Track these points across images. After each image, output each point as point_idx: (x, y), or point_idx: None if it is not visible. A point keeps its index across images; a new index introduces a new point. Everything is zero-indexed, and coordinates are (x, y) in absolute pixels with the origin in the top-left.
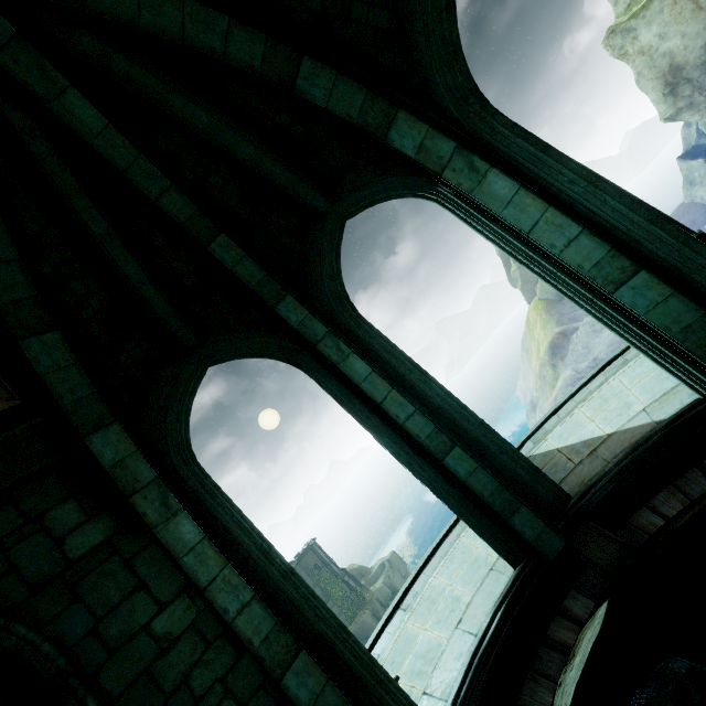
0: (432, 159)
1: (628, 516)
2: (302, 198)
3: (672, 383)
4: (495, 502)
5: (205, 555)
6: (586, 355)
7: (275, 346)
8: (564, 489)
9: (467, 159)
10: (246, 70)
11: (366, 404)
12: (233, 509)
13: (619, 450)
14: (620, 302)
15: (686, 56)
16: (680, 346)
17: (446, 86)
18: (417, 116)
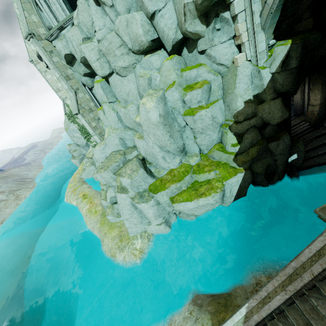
0: None
1: None
2: None
3: None
4: None
5: None
6: None
7: None
8: None
9: None
10: None
11: None
12: None
13: None
14: None
15: None
16: None
17: None
18: None
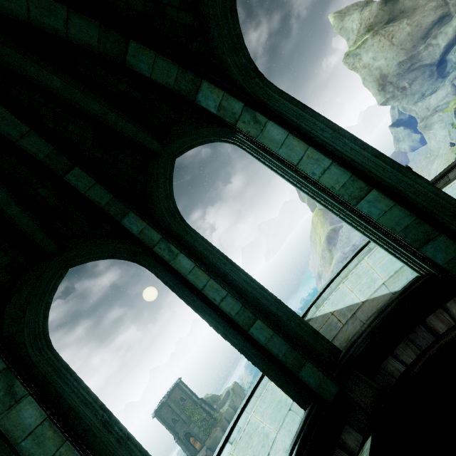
0: (229, 114)
1: (380, 363)
2: (142, 142)
3: (400, 264)
4: (288, 360)
5: (44, 436)
6: (348, 243)
7: (123, 250)
8: (336, 343)
9: (252, 114)
10: (86, 47)
11: (192, 290)
12: (80, 386)
13: (370, 314)
14: (361, 211)
15: (388, 70)
16: (402, 241)
17: (235, 65)
18: (216, 85)
